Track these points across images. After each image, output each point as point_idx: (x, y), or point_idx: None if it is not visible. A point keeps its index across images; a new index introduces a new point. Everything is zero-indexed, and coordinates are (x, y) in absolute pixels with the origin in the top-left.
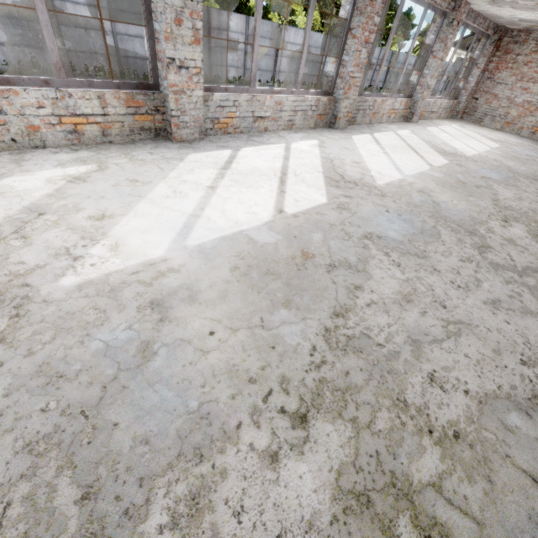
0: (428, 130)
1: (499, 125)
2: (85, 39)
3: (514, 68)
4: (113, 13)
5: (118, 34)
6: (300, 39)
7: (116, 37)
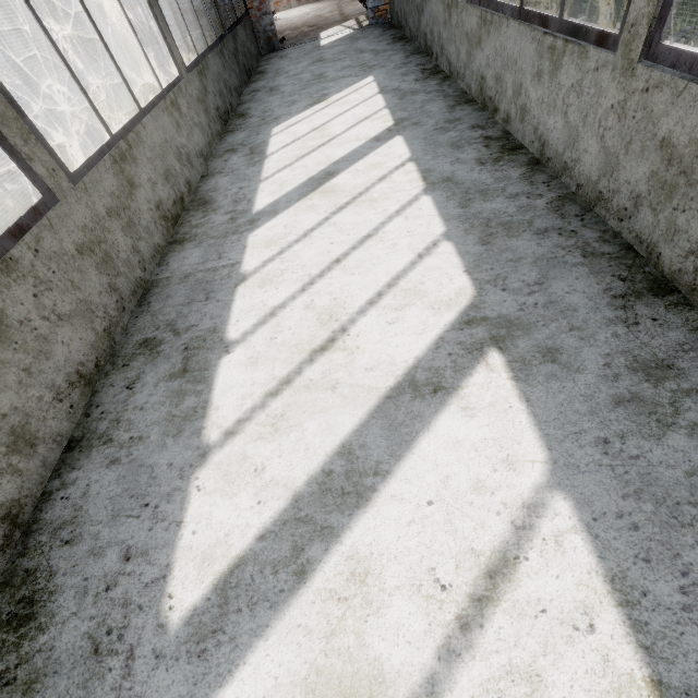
0: None
1: None
2: None
3: None
4: None
5: None
6: None
7: None
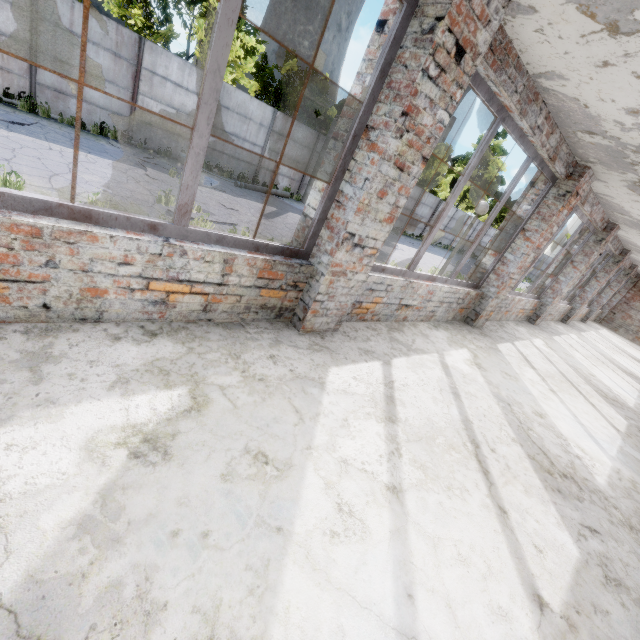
0: (602, 334)
1: (631, 337)
2: None
3: None
4: None
5: None
6: (450, 213)
7: None
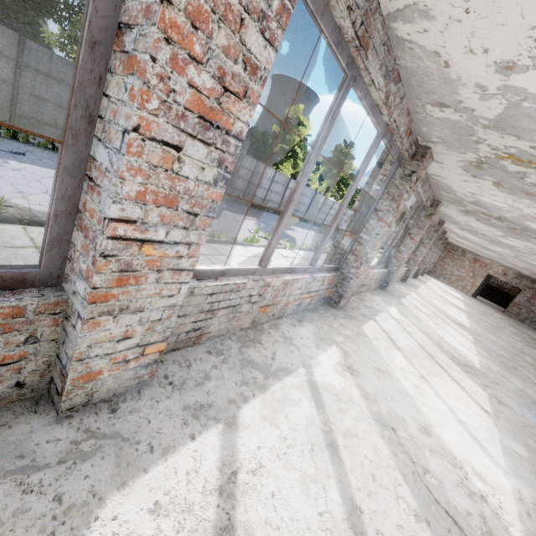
0: (433, 282)
1: (447, 282)
2: (236, 182)
3: (452, 259)
4: (253, 173)
5: (250, 183)
6: (322, 201)
7: (249, 184)
